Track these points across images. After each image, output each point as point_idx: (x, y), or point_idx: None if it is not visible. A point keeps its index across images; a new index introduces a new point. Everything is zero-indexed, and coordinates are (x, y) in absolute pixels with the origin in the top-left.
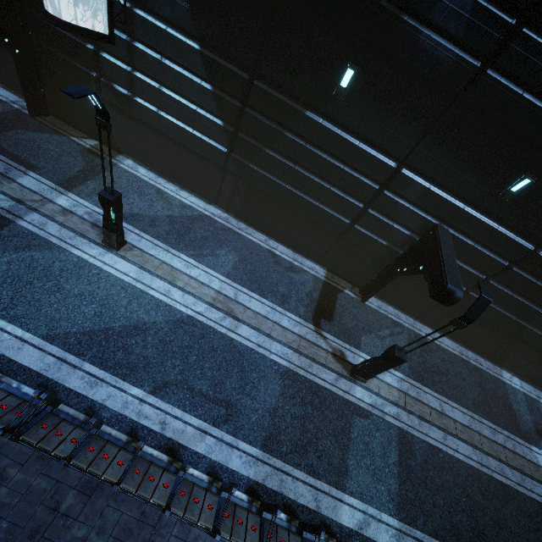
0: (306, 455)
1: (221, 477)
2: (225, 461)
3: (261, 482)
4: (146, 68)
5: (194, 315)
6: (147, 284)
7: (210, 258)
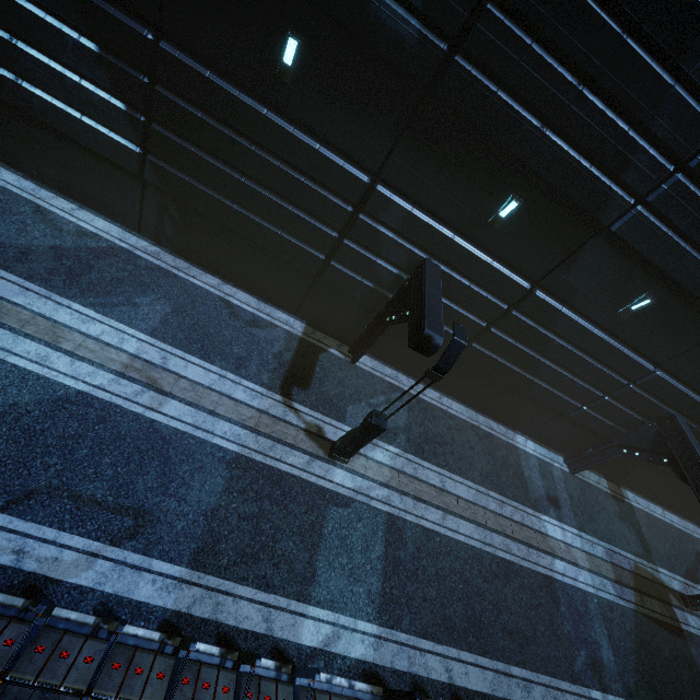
0: (258, 564)
1: (119, 614)
2: (128, 592)
3: (184, 611)
4: None
5: (89, 390)
6: (6, 347)
7: (124, 309)
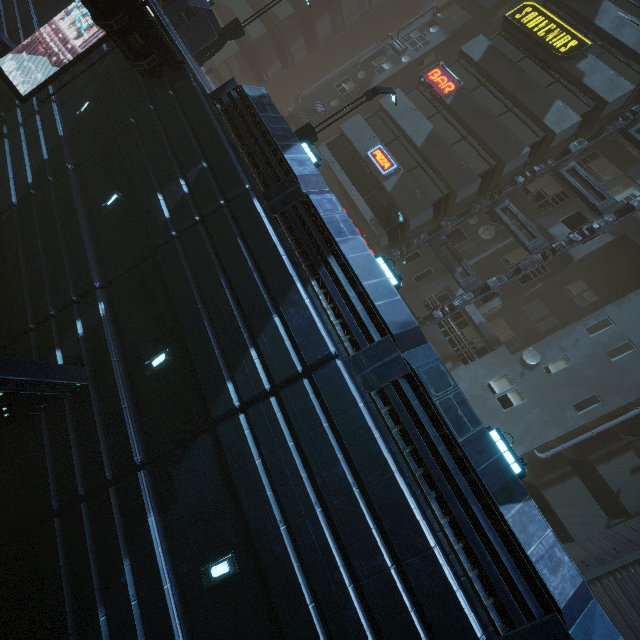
0: None
1: None
2: None
3: None
4: (29, 127)
5: None
6: None
7: None
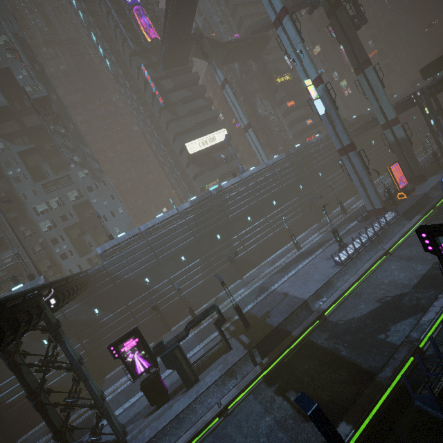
0: None
1: None
2: None
3: None
4: None
5: None
6: None
7: None
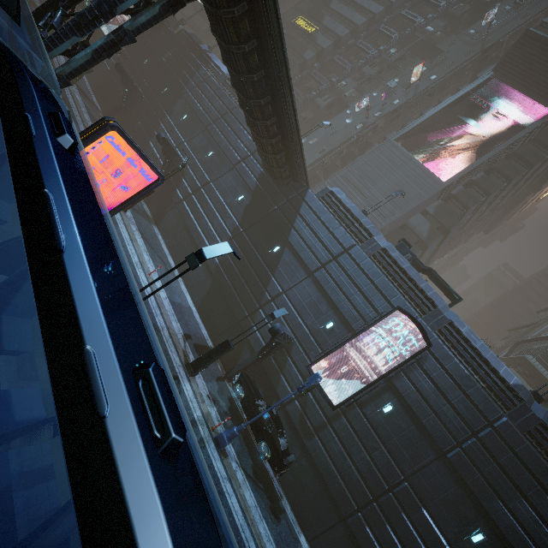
0: None
1: None
2: None
3: None
4: None
5: None
6: None
7: None
